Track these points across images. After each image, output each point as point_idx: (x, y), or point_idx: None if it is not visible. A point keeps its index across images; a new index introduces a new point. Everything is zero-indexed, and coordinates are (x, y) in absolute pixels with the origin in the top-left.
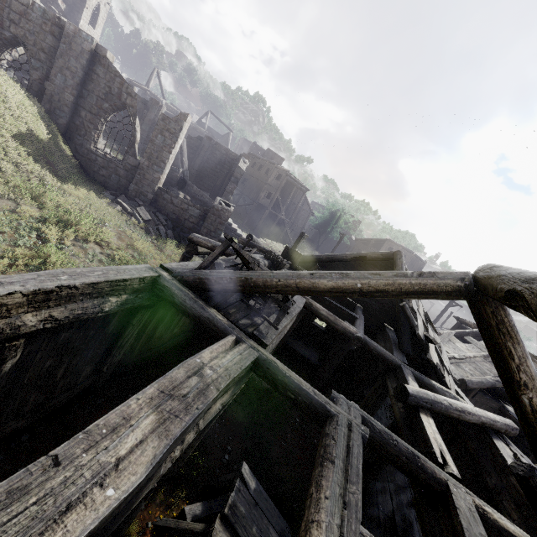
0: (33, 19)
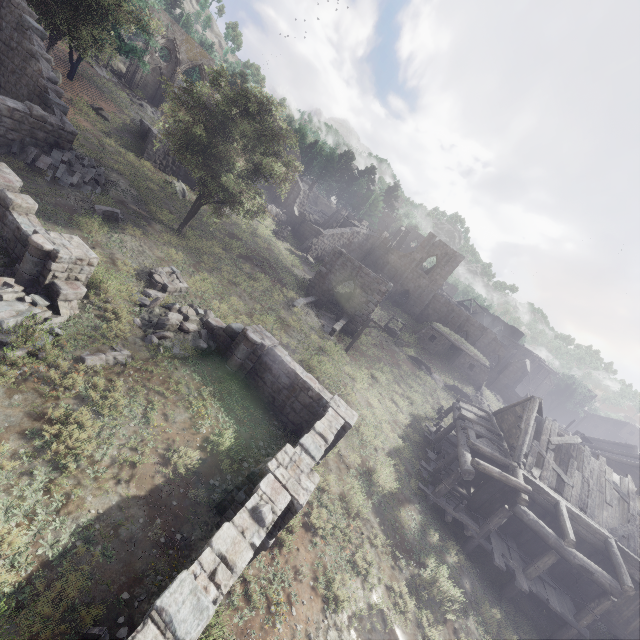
0: (475, 326)
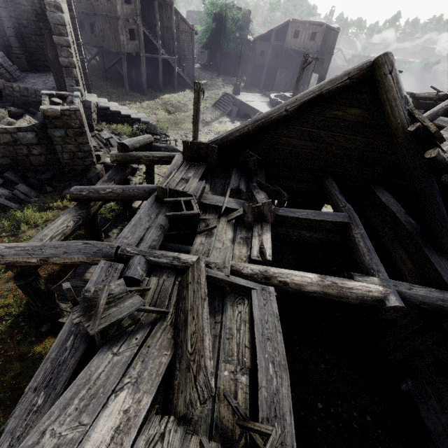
0: None
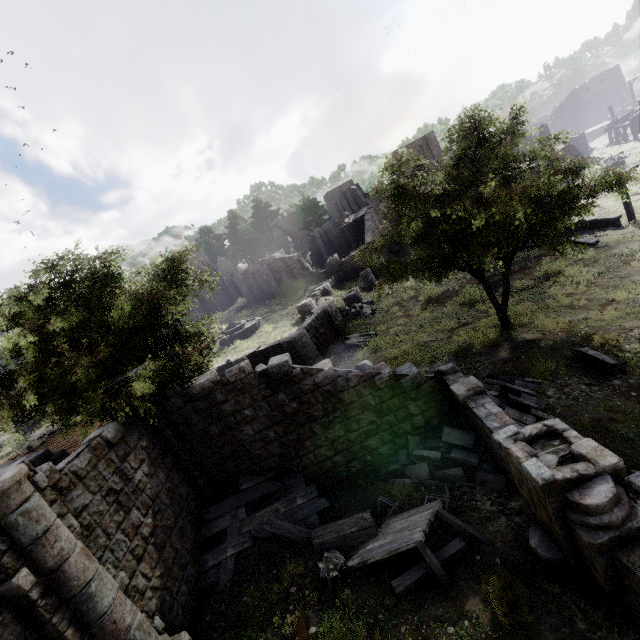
0: None
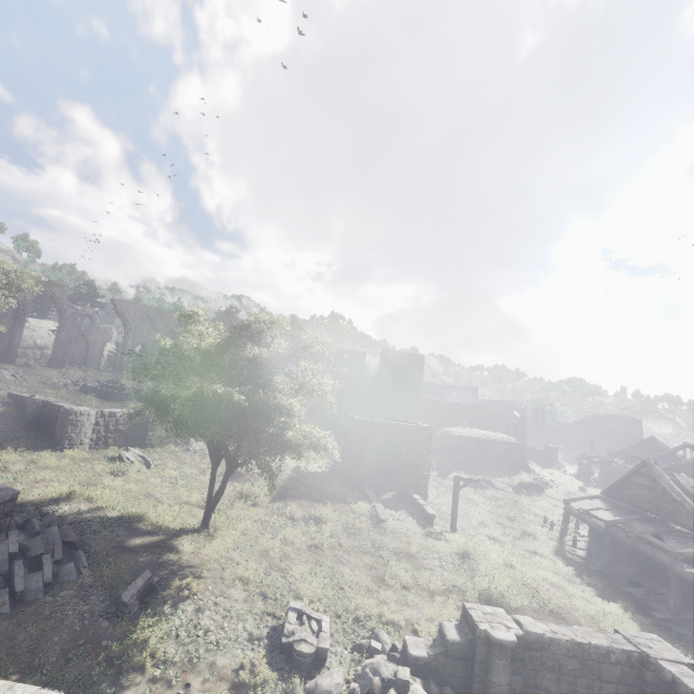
0: (470, 410)
